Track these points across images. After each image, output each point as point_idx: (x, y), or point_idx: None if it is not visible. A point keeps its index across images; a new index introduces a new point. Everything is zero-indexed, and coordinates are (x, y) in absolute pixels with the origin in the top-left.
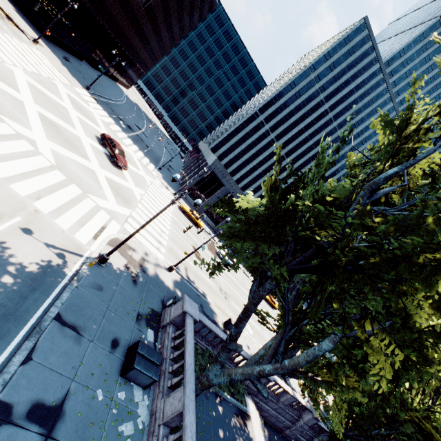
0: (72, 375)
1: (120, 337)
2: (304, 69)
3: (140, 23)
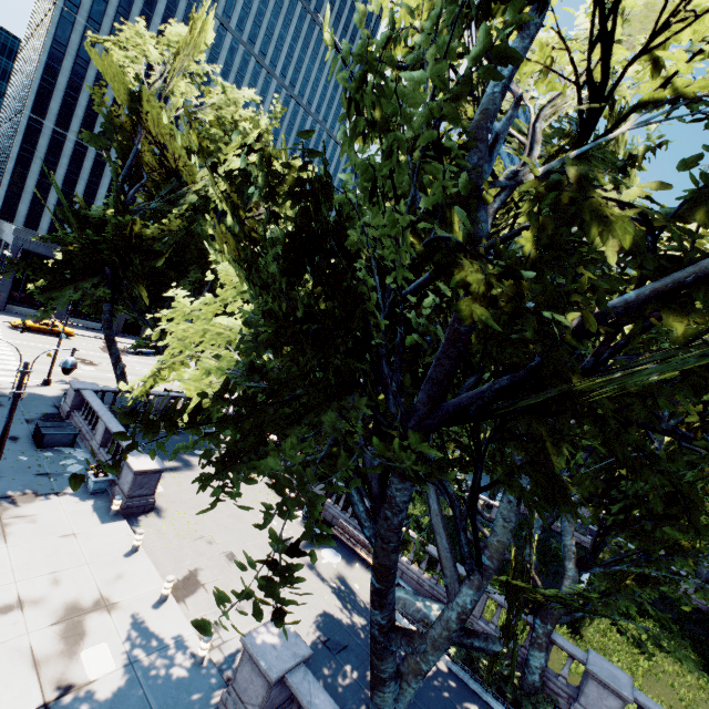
0: None
1: (17, 435)
2: (58, 10)
3: None
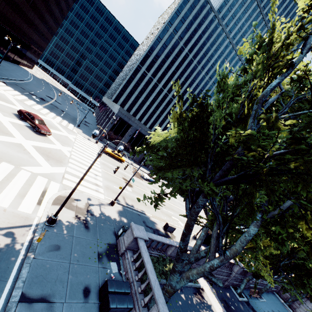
0: None
1: (89, 284)
2: (164, 25)
3: (23, 10)
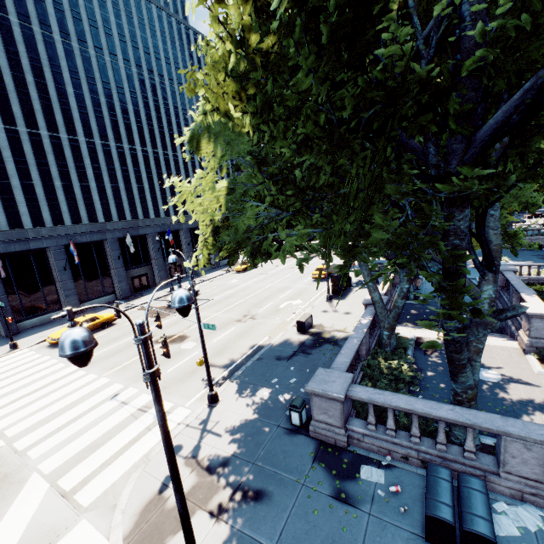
0: None
1: None
2: None
3: None
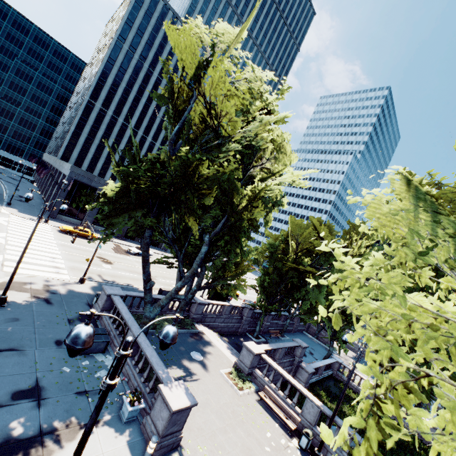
0: (34, 371)
1: (61, 338)
2: (114, 41)
3: None
